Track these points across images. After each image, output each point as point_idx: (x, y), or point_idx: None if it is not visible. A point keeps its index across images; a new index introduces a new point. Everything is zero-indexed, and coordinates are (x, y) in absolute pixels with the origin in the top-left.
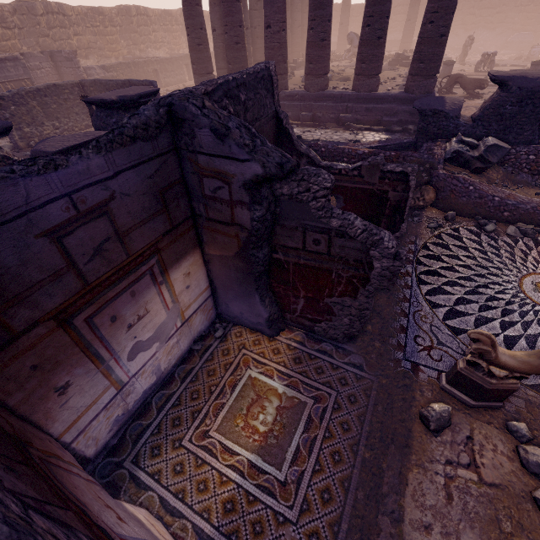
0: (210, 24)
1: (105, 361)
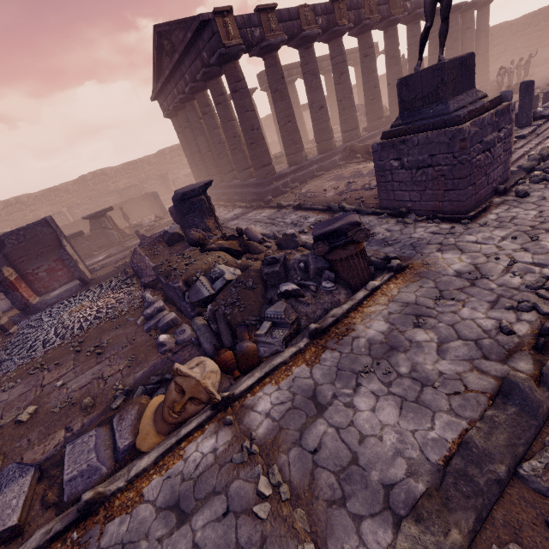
0: None
1: None
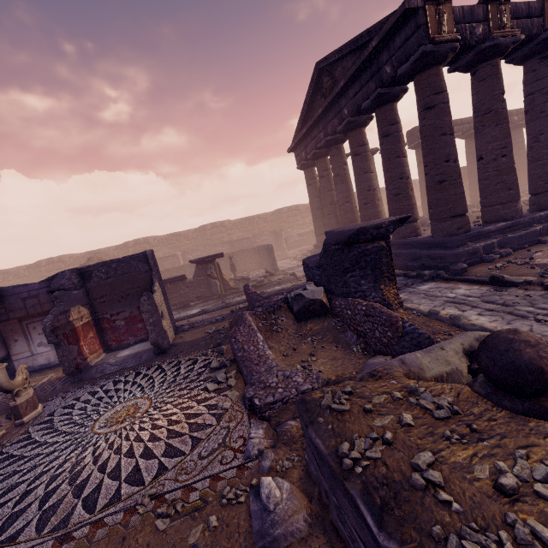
0: None
1: (29, 340)
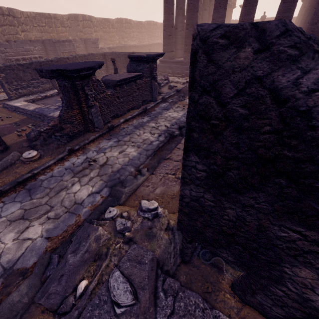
0: (161, 29)
1: None
